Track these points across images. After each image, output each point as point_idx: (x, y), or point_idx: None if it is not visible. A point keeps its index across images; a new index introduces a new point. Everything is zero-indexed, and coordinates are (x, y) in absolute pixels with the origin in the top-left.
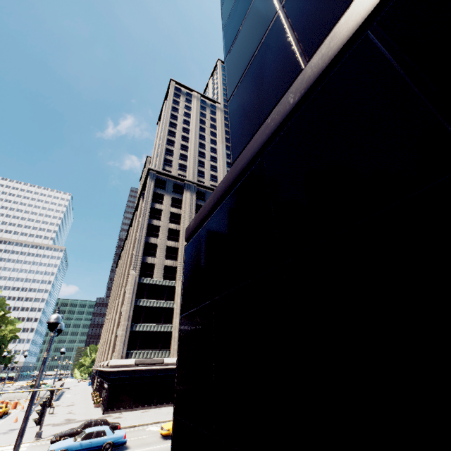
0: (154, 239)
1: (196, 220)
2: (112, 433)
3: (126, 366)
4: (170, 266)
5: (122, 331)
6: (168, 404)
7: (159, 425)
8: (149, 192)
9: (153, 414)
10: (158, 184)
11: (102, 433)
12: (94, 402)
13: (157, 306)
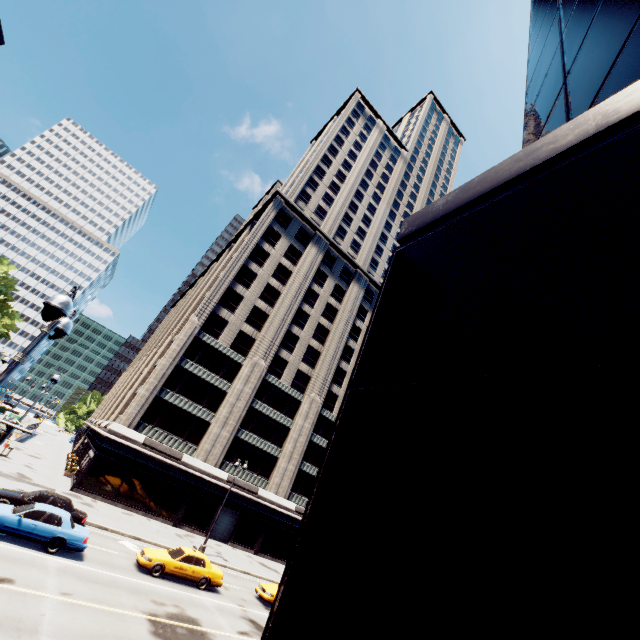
0: (242, 289)
1: (467, 191)
2: (70, 527)
3: (130, 440)
4: (247, 335)
5: (145, 391)
6: (162, 519)
7: (139, 545)
8: (264, 222)
9: (137, 522)
10: (279, 219)
11: (57, 519)
12: (67, 468)
13: (207, 379)
